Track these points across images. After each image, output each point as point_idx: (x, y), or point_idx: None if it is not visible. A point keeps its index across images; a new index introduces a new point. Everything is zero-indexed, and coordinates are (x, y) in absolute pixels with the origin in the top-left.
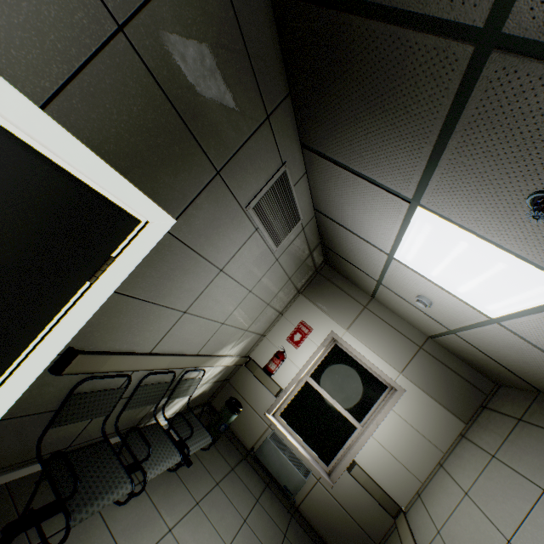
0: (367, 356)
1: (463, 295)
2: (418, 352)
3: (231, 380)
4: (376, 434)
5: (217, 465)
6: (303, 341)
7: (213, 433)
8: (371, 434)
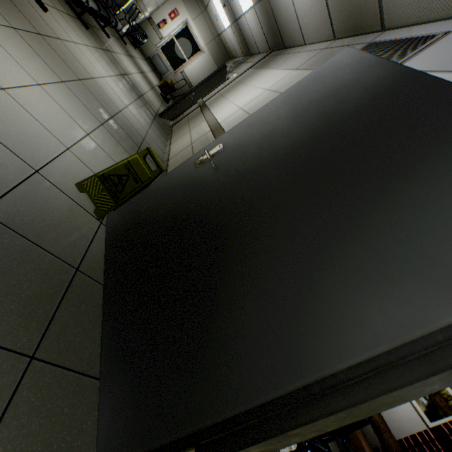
0: (197, 36)
1: (222, 20)
2: (213, 40)
3: (142, 26)
4: (192, 65)
5: (141, 55)
6: (175, 19)
7: (138, 45)
8: (190, 64)
